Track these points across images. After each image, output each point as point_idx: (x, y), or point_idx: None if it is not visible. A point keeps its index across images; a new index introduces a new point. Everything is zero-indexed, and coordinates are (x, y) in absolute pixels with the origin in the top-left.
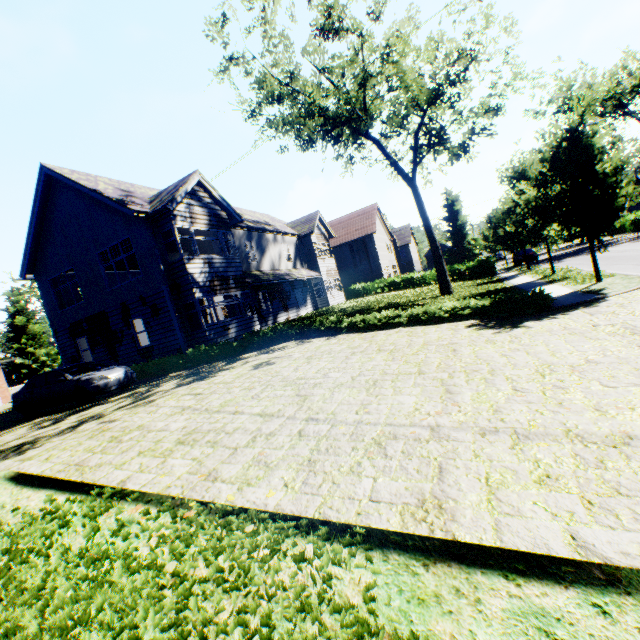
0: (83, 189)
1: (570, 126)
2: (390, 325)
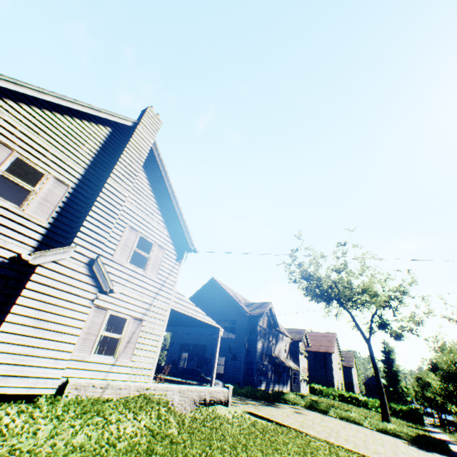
0: (226, 293)
1: (453, 359)
2: (356, 422)
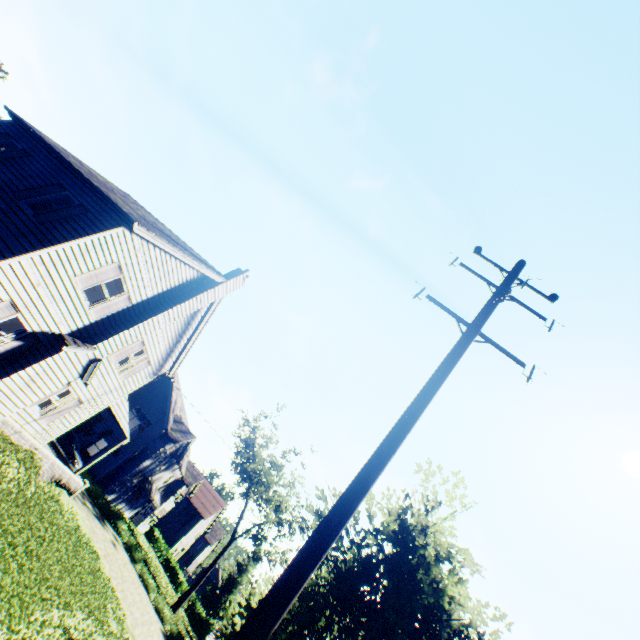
0: (171, 394)
1: None
2: (148, 588)
